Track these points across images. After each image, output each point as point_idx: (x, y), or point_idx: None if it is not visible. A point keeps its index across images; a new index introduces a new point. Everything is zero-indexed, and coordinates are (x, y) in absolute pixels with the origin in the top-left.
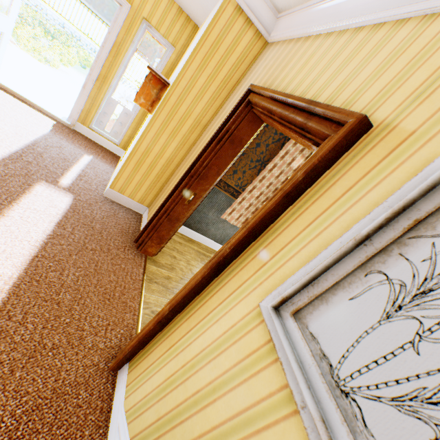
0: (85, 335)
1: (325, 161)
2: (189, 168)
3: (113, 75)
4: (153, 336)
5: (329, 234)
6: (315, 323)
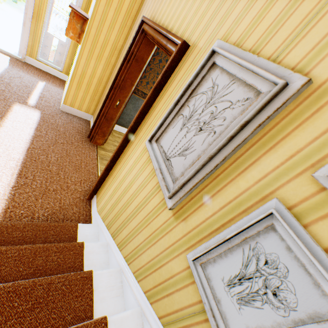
0: (70, 185)
1: (170, 68)
2: (113, 83)
3: (44, 13)
4: (105, 178)
5: (171, 104)
6: (162, 141)
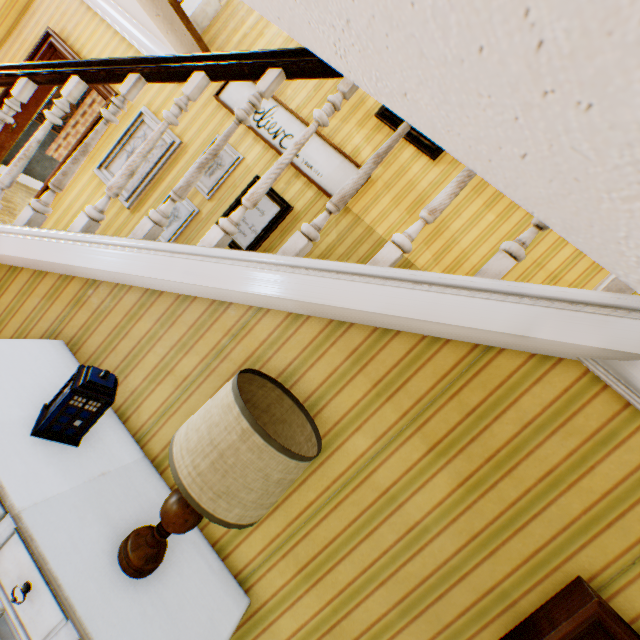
0: None
1: None
2: (4, 97)
3: None
4: None
5: (114, 142)
6: (113, 169)
